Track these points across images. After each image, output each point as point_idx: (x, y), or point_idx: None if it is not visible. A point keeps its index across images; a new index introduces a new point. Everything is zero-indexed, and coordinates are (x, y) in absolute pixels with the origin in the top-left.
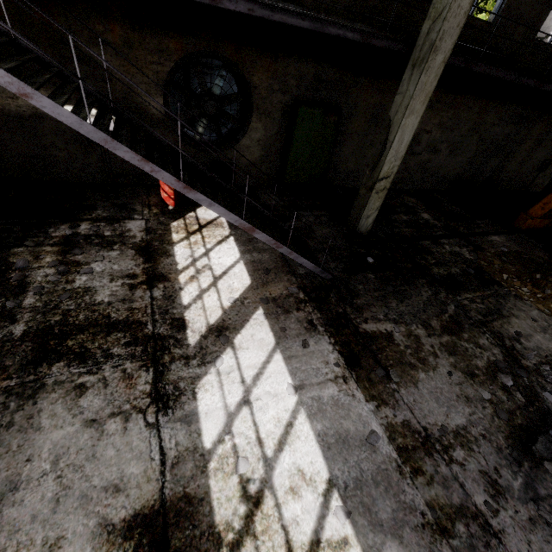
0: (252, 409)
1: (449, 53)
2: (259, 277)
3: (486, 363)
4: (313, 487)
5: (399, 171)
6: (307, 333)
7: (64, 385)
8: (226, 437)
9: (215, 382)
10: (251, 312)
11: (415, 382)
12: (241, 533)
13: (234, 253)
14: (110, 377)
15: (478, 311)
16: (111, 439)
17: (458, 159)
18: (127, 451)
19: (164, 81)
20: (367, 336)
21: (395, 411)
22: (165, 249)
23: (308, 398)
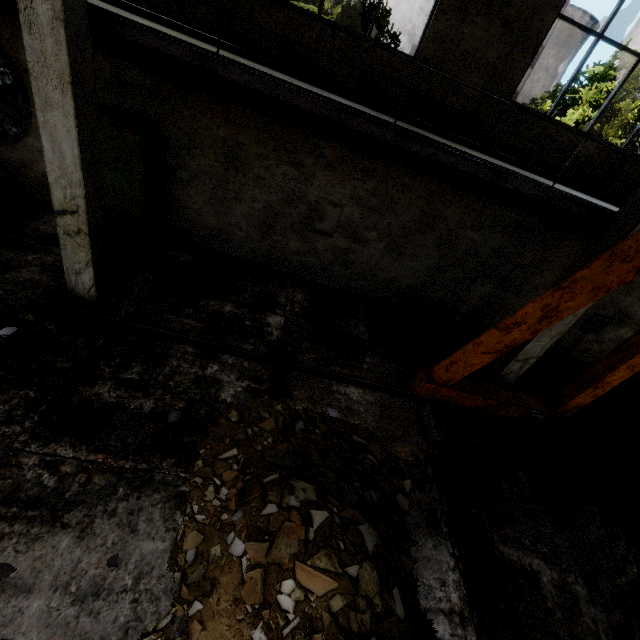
0: None
1: (61, 2)
2: None
3: None
4: None
5: (300, 251)
6: None
7: None
8: None
9: None
10: None
11: None
12: None
13: None
14: None
15: (14, 487)
16: None
17: (407, 262)
18: None
19: None
20: None
21: None
22: None
23: None
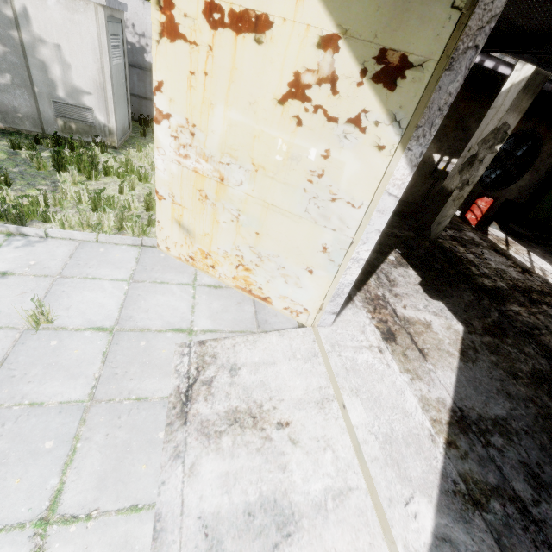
0: None
1: None
2: None
3: None
4: None
5: None
6: None
7: None
8: None
9: None
10: None
11: None
12: None
13: (545, 263)
14: None
15: None
16: None
17: None
18: None
19: None
20: None
21: None
22: (507, 253)
23: None
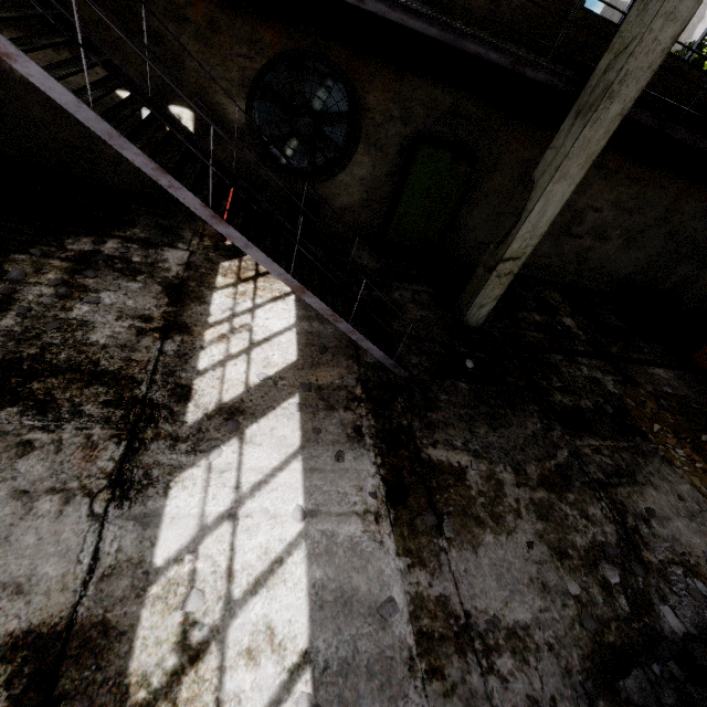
0: (236, 527)
1: (631, 103)
2: (310, 354)
3: (589, 543)
4: (279, 656)
5: (547, 254)
6: (348, 442)
7: (6, 438)
8: (187, 557)
9: (200, 479)
10: (282, 398)
11: (475, 545)
12: (158, 694)
13: (288, 316)
14: (68, 441)
15: (600, 467)
16: (38, 522)
17: (634, 254)
18: (51, 543)
19: (251, 81)
20: (430, 466)
21: (433, 579)
22: (201, 293)
23: (317, 530)
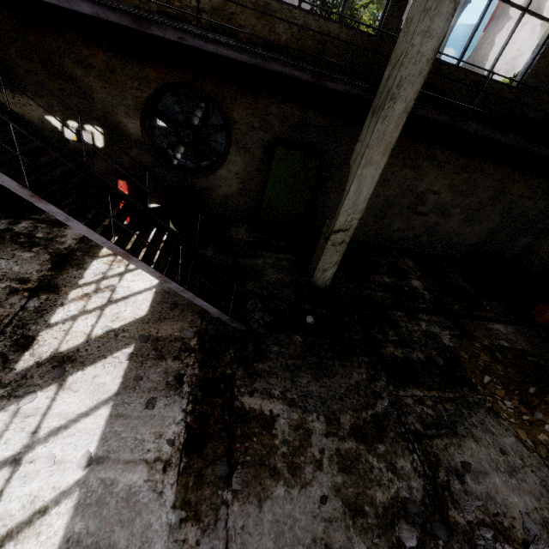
0: (14, 473)
1: (412, 102)
2: (159, 310)
3: (390, 499)
4: None
5: (400, 229)
6: (164, 390)
7: None
8: None
9: (1, 423)
10: (117, 348)
11: (262, 498)
12: None
13: (153, 279)
14: None
15: (420, 418)
16: None
17: (476, 227)
18: None
19: (143, 105)
20: (240, 414)
21: (203, 536)
22: (82, 261)
23: (97, 478)
